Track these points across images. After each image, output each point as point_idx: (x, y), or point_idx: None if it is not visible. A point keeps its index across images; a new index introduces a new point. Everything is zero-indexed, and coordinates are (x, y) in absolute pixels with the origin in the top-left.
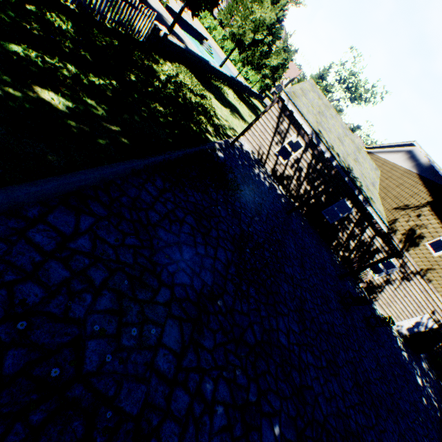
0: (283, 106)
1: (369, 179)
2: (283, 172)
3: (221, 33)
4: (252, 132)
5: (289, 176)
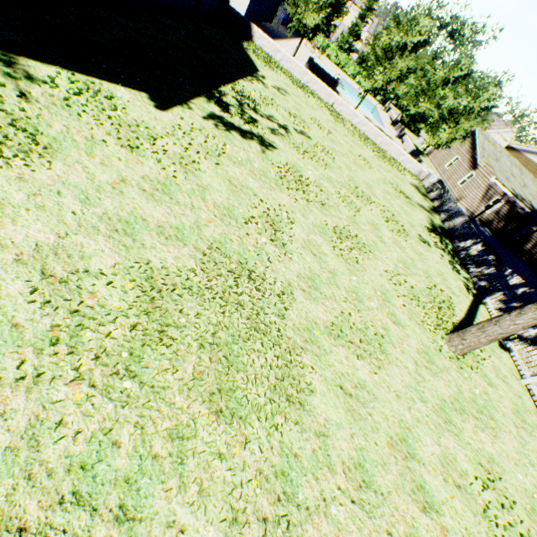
0: (508, 199)
1: (534, 196)
2: (486, 218)
3: (335, 50)
4: (465, 200)
5: (491, 220)
